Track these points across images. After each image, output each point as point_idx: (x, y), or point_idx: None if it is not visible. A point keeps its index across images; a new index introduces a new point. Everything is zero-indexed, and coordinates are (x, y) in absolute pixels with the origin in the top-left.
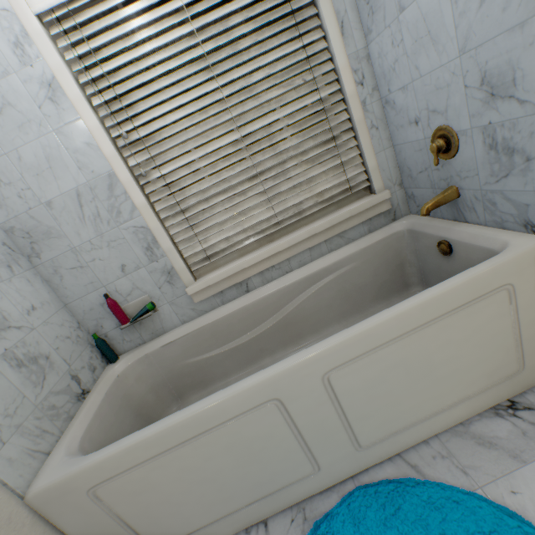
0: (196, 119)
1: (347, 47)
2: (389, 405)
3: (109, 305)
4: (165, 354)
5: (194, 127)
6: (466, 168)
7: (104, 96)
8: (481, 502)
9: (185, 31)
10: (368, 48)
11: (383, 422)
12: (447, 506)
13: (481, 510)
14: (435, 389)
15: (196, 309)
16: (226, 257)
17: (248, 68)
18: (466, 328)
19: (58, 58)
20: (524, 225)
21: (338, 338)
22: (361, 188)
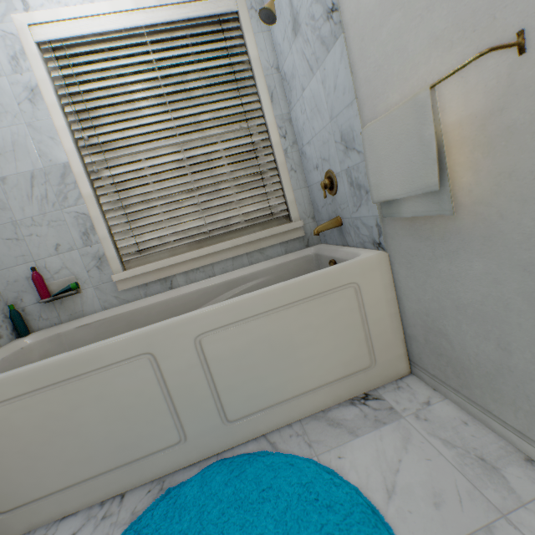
0: (149, 137)
1: (275, 110)
2: (256, 379)
3: (34, 278)
4: (78, 335)
5: (147, 143)
6: (342, 201)
7: (77, 107)
8: (311, 464)
9: (152, 76)
10: (290, 114)
11: (250, 397)
12: (283, 467)
13: (308, 469)
14: (298, 371)
15: (120, 298)
16: (157, 254)
17: (198, 110)
18: (322, 315)
19: (45, 73)
20: (373, 243)
21: (213, 306)
22: (281, 215)
